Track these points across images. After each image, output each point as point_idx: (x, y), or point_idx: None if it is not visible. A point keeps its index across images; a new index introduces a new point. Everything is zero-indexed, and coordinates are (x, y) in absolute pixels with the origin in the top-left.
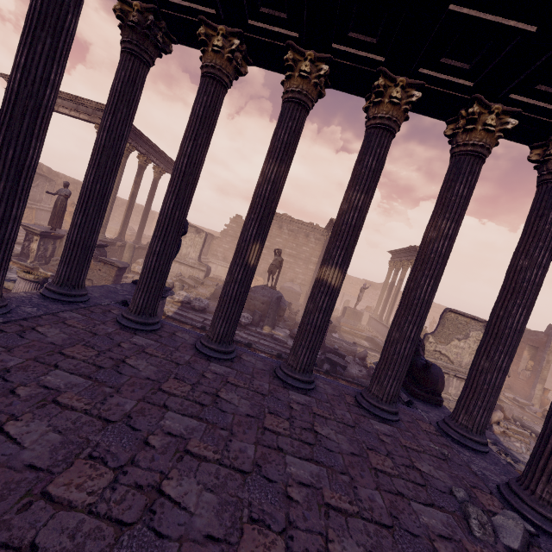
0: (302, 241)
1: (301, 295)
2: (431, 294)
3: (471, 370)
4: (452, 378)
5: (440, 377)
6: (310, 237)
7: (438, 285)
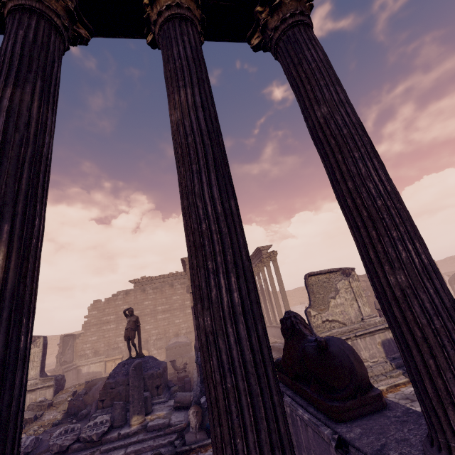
0: (169, 292)
1: (192, 344)
2: (225, 198)
3: (386, 307)
4: (355, 340)
5: (349, 353)
6: (175, 285)
7: (229, 180)
